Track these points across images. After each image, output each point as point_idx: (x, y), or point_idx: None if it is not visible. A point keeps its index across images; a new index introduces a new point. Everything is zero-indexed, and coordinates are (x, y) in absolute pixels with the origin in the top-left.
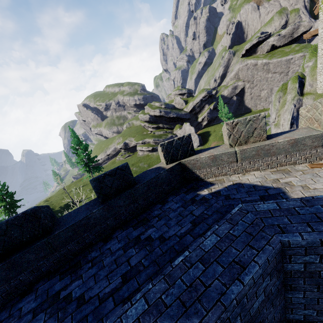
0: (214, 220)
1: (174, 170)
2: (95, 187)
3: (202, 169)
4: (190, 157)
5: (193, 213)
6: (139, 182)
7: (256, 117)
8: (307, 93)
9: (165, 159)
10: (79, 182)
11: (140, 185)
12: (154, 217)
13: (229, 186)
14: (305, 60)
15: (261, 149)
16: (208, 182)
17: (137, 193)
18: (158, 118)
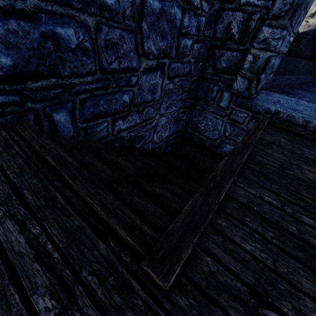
0: None
1: None
2: None
3: None
4: None
5: None
6: None
7: None
8: None
9: None
10: None
11: None
12: None
13: None
14: None
15: None
16: None
17: None
18: None
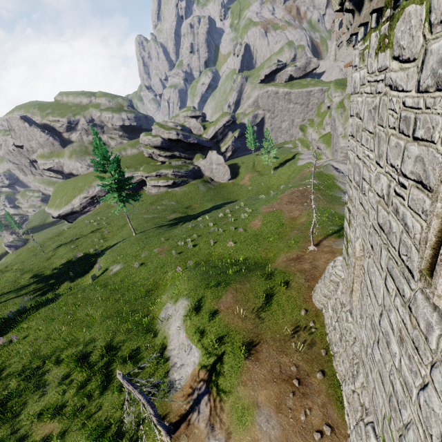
0: None
1: None
2: None
3: None
4: None
5: None
6: None
7: None
8: None
9: None
10: (62, 237)
11: None
12: None
13: None
14: (331, 91)
15: None
16: None
17: None
18: (173, 144)
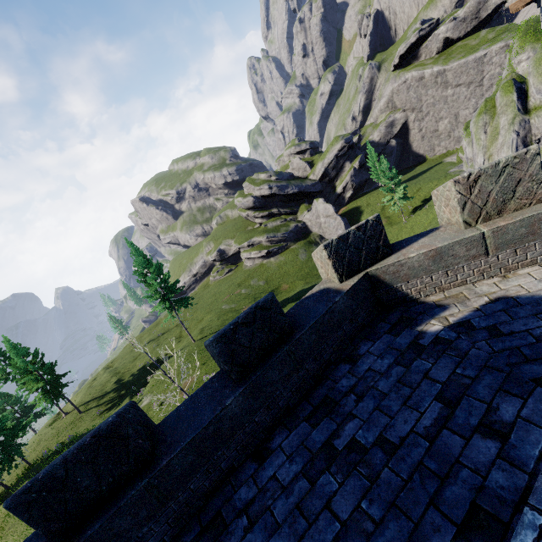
0: (490, 388)
1: (359, 291)
2: (221, 353)
3: (412, 281)
4: (383, 260)
5: (430, 377)
6: (298, 328)
7: (519, 157)
8: (536, 107)
9: (337, 272)
10: (156, 329)
11: (303, 333)
12: (344, 394)
13: (485, 308)
14: (512, 53)
15: (538, 221)
16: (430, 305)
17: (300, 350)
18: (268, 200)
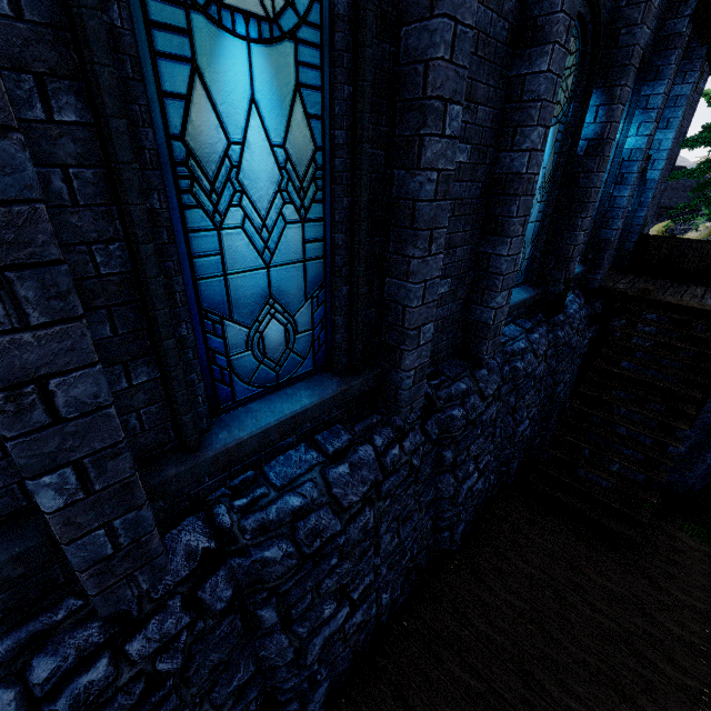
0: None
1: None
2: None
3: None
4: None
5: None
6: None
7: None
8: None
9: None
10: None
11: None
12: None
13: None
14: None
15: None
16: None
17: None
18: None
